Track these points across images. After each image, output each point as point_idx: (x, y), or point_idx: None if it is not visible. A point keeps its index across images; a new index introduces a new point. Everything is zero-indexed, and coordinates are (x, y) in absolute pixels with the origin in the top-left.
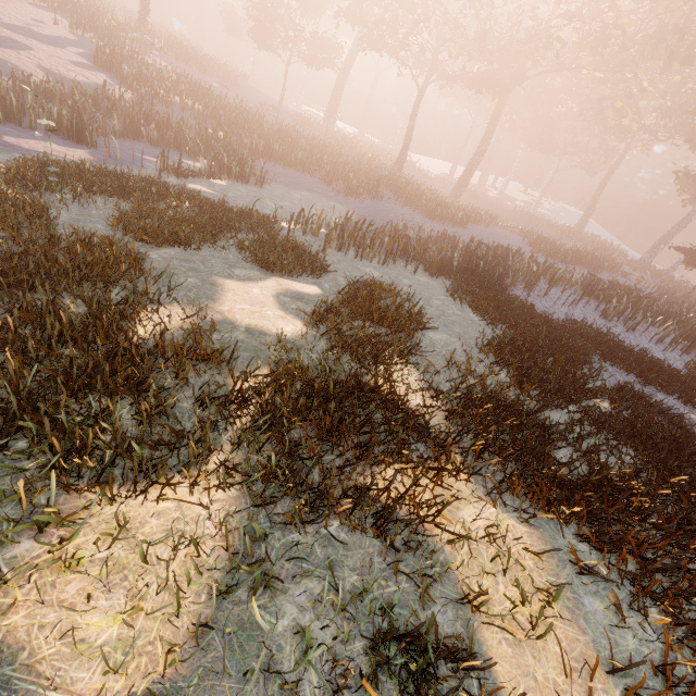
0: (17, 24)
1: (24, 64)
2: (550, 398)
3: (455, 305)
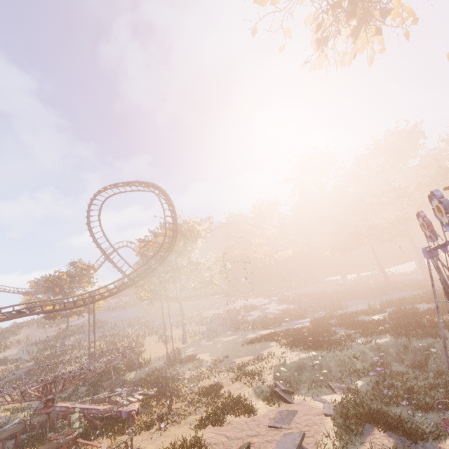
0: (260, 304)
1: (272, 311)
2: (448, 304)
3: (429, 305)
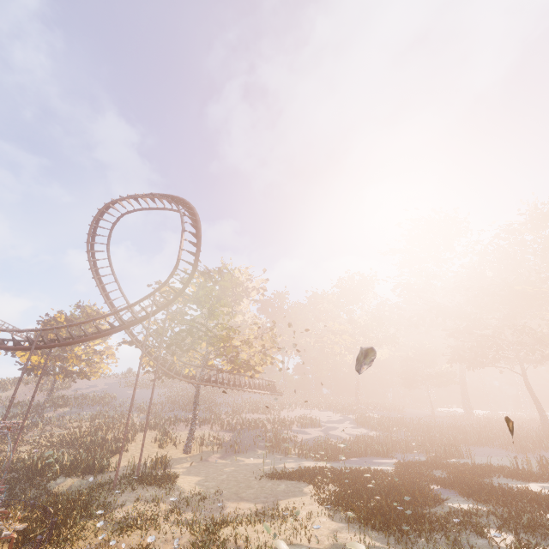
0: (326, 420)
1: (341, 434)
2: None
3: None
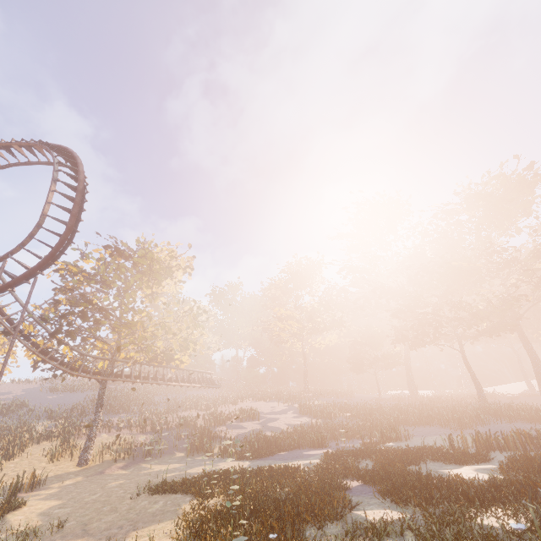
0: (269, 411)
1: (281, 425)
2: None
3: None
